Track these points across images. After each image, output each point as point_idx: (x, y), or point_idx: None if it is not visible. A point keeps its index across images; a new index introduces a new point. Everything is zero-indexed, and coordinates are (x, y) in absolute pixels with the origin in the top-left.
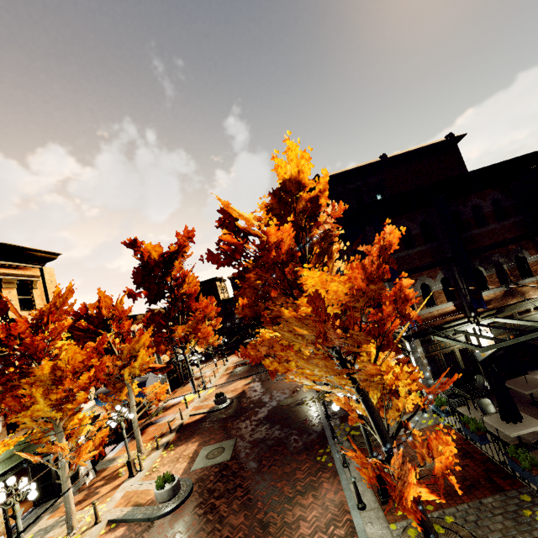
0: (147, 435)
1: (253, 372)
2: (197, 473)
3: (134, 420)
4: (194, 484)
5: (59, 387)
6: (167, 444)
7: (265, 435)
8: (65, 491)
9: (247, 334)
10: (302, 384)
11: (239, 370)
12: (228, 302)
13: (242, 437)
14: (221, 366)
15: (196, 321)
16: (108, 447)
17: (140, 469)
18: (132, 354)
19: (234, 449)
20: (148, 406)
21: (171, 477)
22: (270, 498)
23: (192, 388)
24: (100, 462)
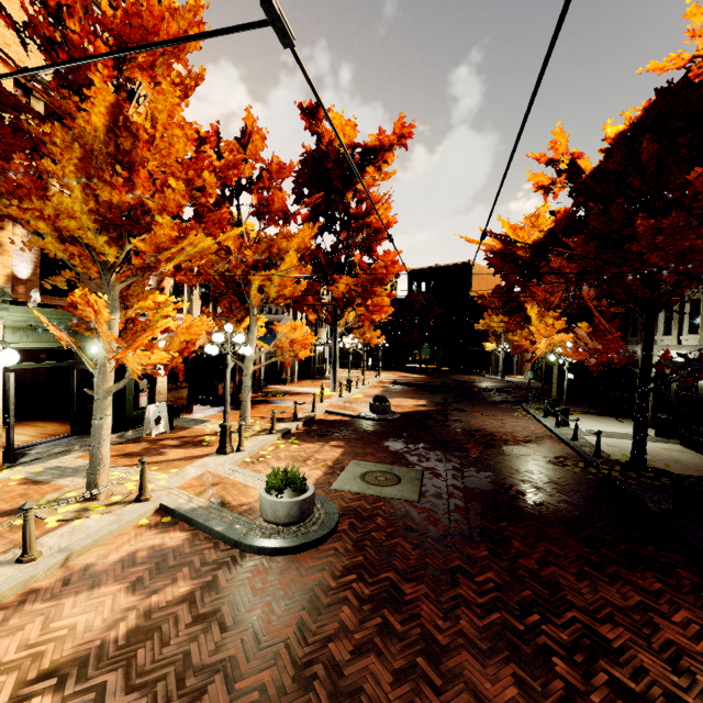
0: (257, 411)
1: (427, 396)
2: (344, 498)
3: (247, 372)
4: (340, 517)
5: (117, 171)
6: (287, 433)
7: (491, 488)
8: (96, 415)
9: (408, 356)
10: (540, 436)
11: (400, 387)
12: (396, 303)
13: (436, 473)
14: (370, 376)
15: (371, 278)
16: (198, 406)
17: (238, 448)
18: (272, 258)
19: (422, 486)
20: (274, 359)
21: (302, 481)
22: (596, 667)
23: (332, 382)
24: (182, 418)
